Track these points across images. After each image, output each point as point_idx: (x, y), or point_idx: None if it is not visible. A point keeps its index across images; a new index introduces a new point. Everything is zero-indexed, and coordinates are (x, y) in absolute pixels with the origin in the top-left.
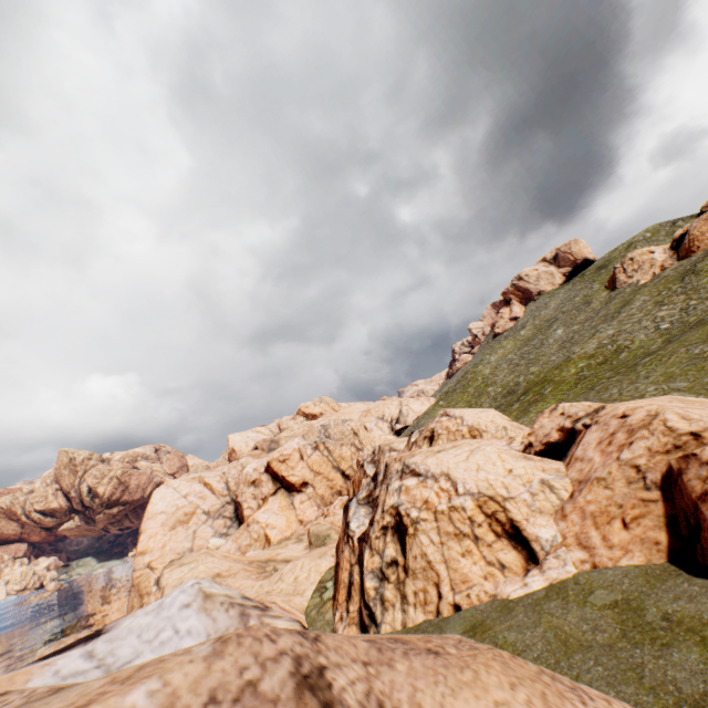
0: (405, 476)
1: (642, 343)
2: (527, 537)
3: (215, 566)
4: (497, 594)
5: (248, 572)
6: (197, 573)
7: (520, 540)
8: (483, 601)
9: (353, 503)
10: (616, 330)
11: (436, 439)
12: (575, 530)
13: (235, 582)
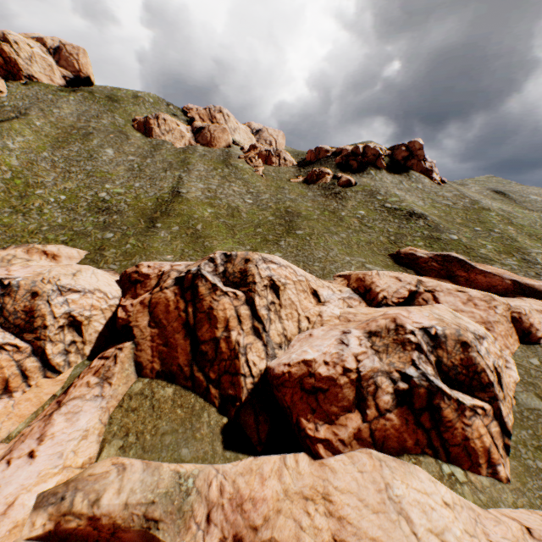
0: (481, 341)
1: (248, 209)
2: None
3: None
4: (514, 380)
5: None
6: None
7: None
8: (514, 386)
9: (437, 382)
10: (207, 186)
11: (284, 289)
12: (502, 343)
13: None
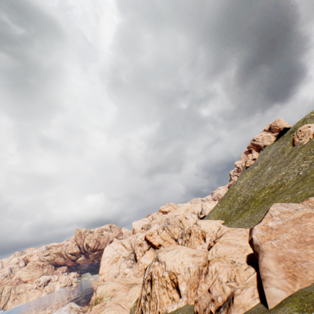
0: (156, 260)
1: (289, 182)
2: (179, 289)
3: (113, 286)
4: (167, 309)
5: (124, 289)
6: (107, 288)
7: (178, 290)
8: (164, 311)
9: (148, 267)
10: (285, 172)
11: (191, 235)
12: (187, 289)
13: (119, 293)
